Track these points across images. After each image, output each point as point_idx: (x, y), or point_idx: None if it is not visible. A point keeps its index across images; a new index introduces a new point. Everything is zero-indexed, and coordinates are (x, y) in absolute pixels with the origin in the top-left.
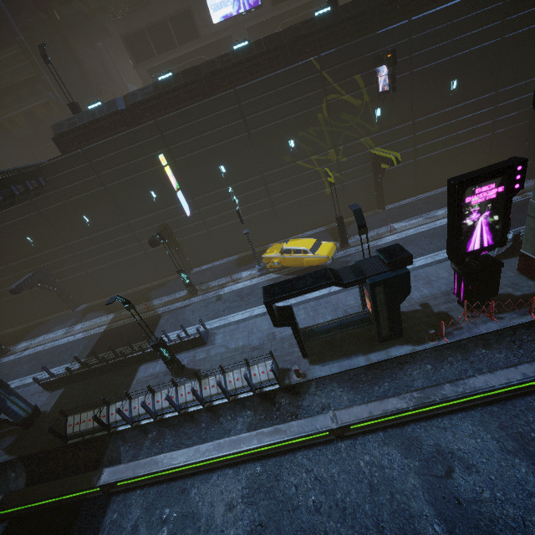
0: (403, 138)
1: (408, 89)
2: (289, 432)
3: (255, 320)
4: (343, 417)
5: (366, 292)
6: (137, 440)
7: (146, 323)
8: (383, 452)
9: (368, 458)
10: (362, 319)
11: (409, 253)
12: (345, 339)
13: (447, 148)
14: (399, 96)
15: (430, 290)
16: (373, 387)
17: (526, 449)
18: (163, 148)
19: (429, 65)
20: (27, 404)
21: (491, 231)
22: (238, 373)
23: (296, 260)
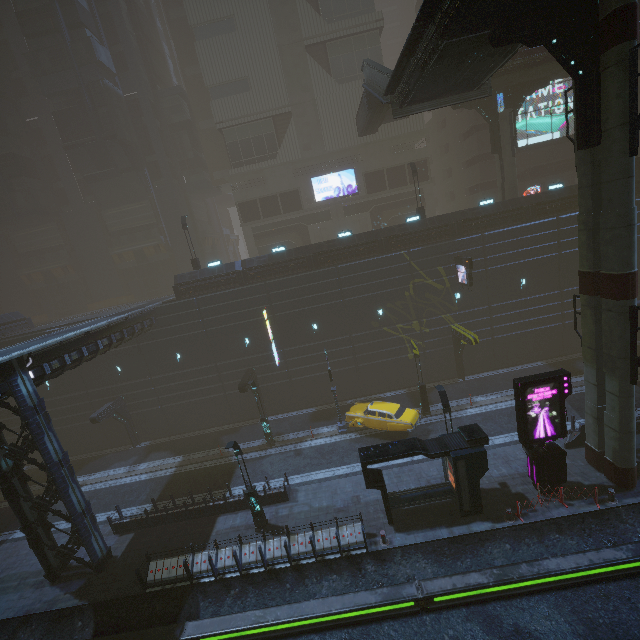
0: (480, 318)
1: (483, 281)
2: (377, 598)
3: (338, 481)
4: (429, 587)
5: (449, 464)
6: (218, 595)
7: (221, 471)
8: (466, 628)
9: (452, 632)
10: (445, 491)
11: (485, 434)
12: (429, 510)
13: (522, 331)
14: (476, 285)
15: (508, 470)
16: (456, 562)
17: (594, 633)
18: (266, 304)
19: (500, 266)
20: (104, 543)
21: (552, 423)
22: (327, 532)
23: (380, 423)
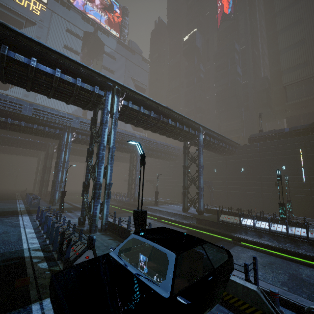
0: None
1: None
2: None
3: None
4: None
5: None
6: (253, 237)
7: None
8: None
9: None
10: None
11: None
12: None
13: None
14: None
15: None
16: None
17: None
18: (301, 148)
19: None
20: (203, 206)
21: None
22: None
23: None
